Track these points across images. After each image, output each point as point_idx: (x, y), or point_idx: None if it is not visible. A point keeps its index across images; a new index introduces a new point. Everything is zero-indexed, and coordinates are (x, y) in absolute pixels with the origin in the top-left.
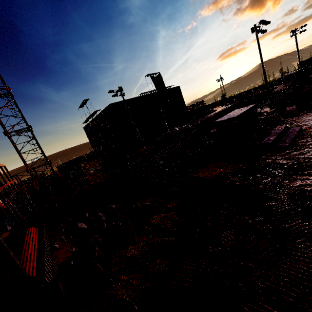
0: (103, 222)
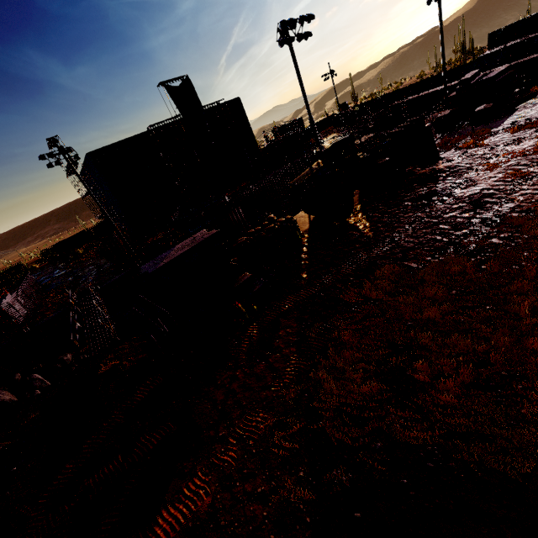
0: (34, 390)
